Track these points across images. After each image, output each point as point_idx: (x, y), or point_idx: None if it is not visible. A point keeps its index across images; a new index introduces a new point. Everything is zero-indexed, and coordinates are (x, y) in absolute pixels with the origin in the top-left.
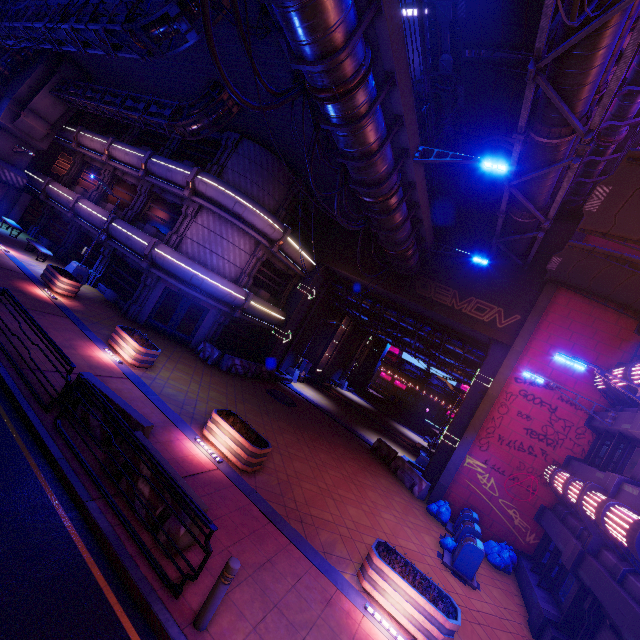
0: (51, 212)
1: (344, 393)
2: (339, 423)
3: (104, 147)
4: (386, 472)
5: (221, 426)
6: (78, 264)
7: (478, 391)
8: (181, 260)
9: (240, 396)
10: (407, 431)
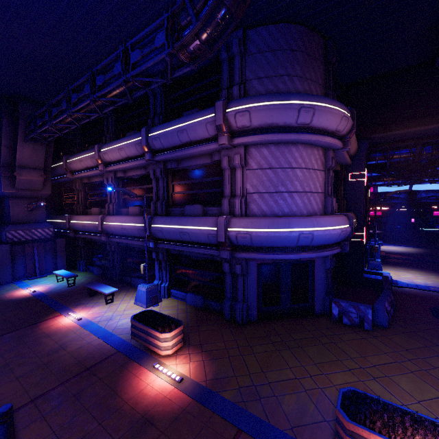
0: (84, 242)
1: (388, 250)
2: None
3: (95, 158)
4: None
5: None
6: (145, 286)
7: None
8: (273, 225)
9: None
10: None
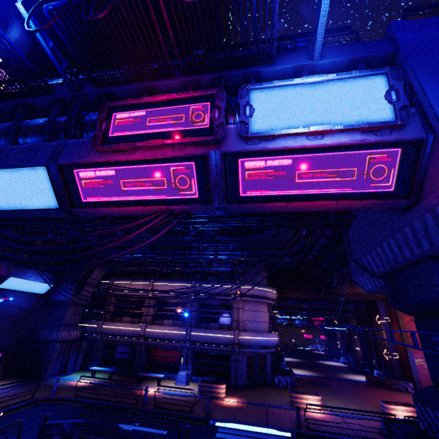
0: (104, 344)
1: (285, 360)
2: (339, 379)
3: (149, 287)
4: (391, 390)
5: (396, 409)
6: (185, 372)
7: (387, 326)
8: (257, 336)
9: (330, 395)
10: (327, 362)
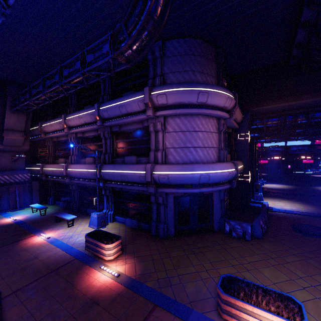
0: (53, 183)
1: (270, 187)
2: None
3: (62, 124)
4: None
5: None
6: (97, 214)
7: None
8: (182, 169)
9: None
10: None
